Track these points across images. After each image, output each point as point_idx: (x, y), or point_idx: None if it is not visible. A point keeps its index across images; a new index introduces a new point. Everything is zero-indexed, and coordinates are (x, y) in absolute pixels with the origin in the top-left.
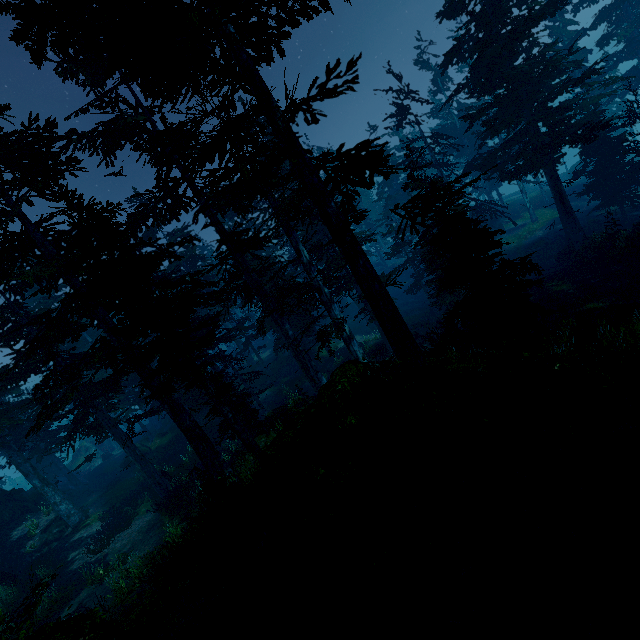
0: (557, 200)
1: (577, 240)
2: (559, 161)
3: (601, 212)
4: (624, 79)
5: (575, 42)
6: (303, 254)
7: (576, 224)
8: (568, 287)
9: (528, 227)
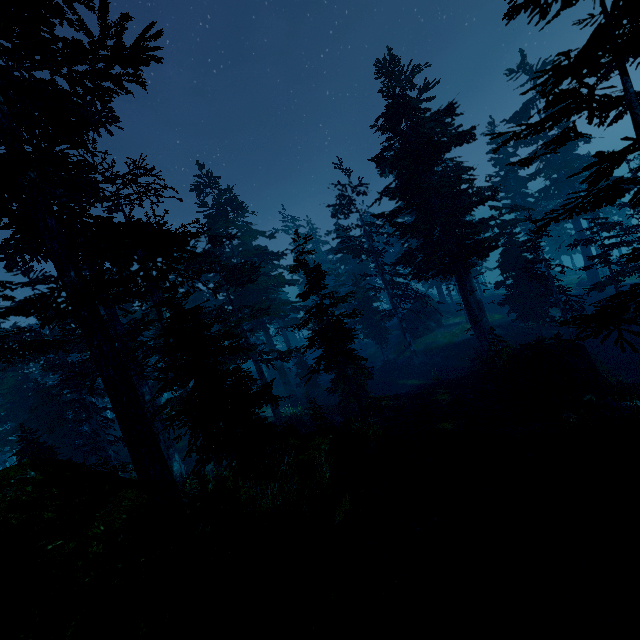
0: (465, 306)
1: (483, 349)
2: (468, 270)
3: (526, 324)
4: (525, 209)
5: (513, 172)
6: (165, 316)
7: (481, 333)
8: (446, 398)
9: (462, 326)
